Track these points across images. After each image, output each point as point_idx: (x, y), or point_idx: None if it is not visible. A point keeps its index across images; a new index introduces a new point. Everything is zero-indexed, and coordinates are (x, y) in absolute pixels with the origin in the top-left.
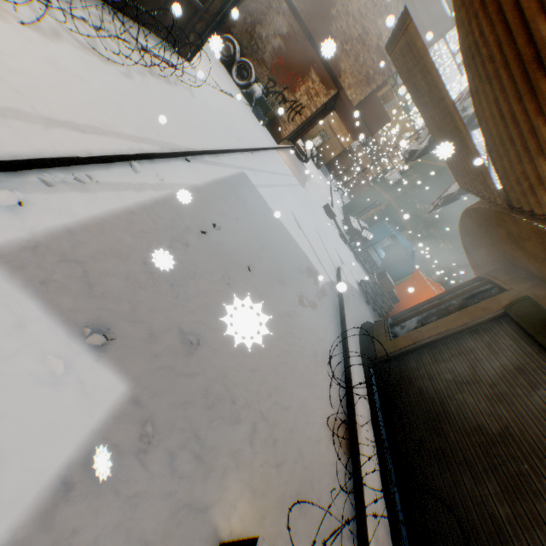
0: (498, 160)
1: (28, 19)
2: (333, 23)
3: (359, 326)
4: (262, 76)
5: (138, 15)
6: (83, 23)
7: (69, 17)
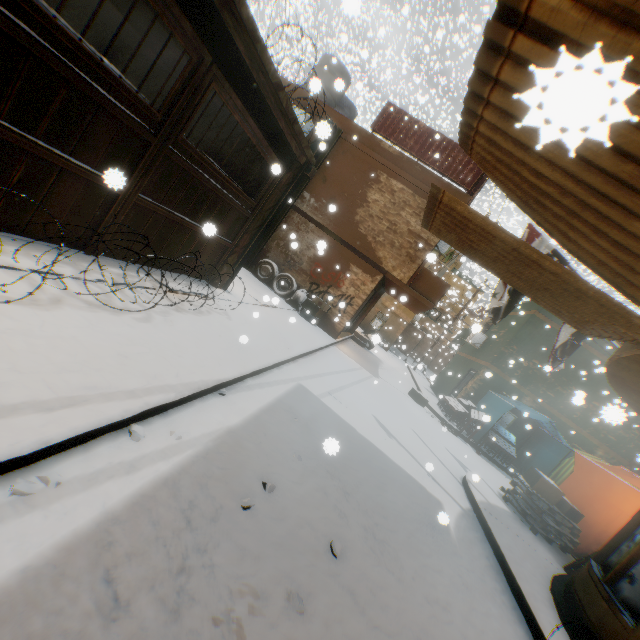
0: (638, 293)
1: (23, 295)
2: (359, 225)
3: (548, 593)
4: (303, 282)
5: (168, 264)
6: (100, 283)
7: (83, 282)
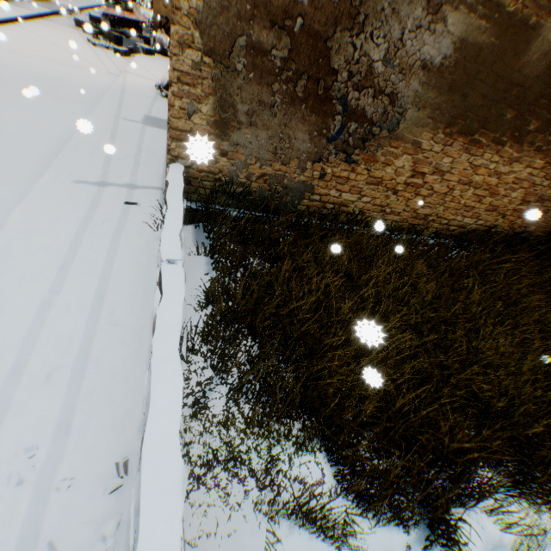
0: None
1: None
2: None
3: None
4: None
5: None
6: None
7: None
